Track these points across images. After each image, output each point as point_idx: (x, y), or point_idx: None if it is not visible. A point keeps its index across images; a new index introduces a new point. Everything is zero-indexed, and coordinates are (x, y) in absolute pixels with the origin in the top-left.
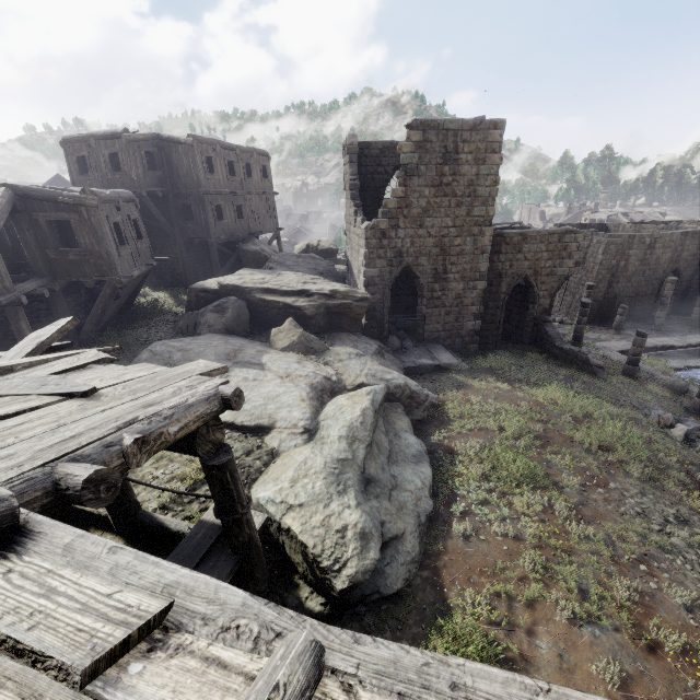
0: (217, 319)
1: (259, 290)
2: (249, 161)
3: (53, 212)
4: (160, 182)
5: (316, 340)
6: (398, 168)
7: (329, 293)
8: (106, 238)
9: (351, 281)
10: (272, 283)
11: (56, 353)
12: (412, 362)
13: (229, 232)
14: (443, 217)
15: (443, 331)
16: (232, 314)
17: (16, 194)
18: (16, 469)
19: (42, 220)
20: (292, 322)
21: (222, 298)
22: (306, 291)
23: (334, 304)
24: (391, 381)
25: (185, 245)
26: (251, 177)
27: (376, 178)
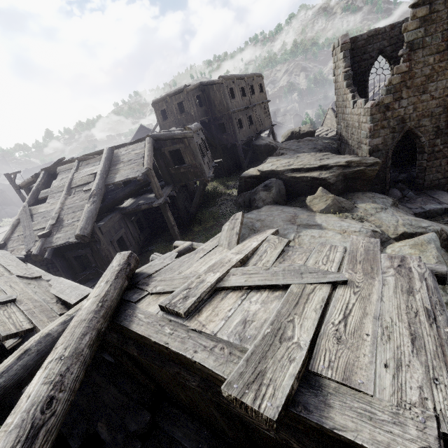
0: (266, 195)
1: (289, 170)
2: (252, 83)
3: (171, 146)
4: (205, 113)
5: (345, 201)
6: (382, 51)
7: (345, 164)
8: (198, 155)
9: (346, 152)
10: (297, 164)
11: (250, 240)
12: (420, 208)
13: (246, 135)
14: (447, 78)
15: (443, 179)
16: (275, 190)
17: (153, 139)
18: (442, 384)
19: (166, 152)
20: (322, 190)
21: (262, 180)
22: (326, 165)
23: (350, 172)
24: (427, 228)
25: (221, 150)
26: (254, 94)
27: (362, 65)
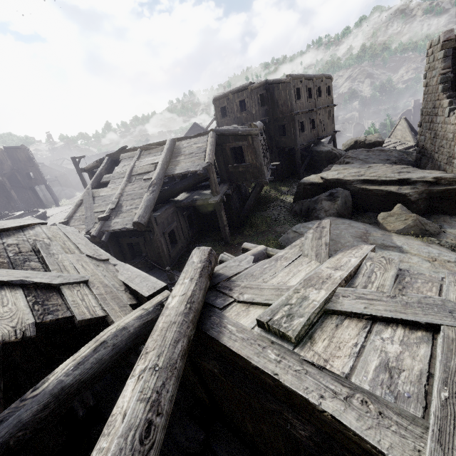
0: (330, 206)
1: (359, 181)
2: (320, 84)
3: (233, 142)
4: (266, 113)
5: (430, 223)
6: None
7: (432, 180)
8: (260, 155)
9: (428, 167)
10: (369, 175)
11: (343, 254)
12: None
13: (306, 140)
14: None
15: None
16: (341, 201)
17: (216, 134)
18: None
19: (227, 148)
20: (401, 207)
21: (324, 188)
22: (406, 180)
23: (438, 190)
24: None
25: (277, 153)
26: (320, 97)
27: None
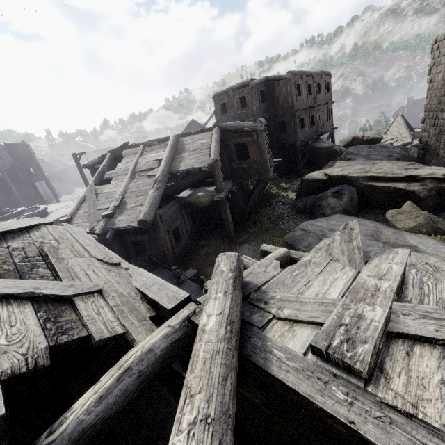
0: (336, 203)
1: (364, 178)
2: (319, 81)
3: (238, 138)
4: (266, 109)
5: (442, 221)
6: None
7: (442, 177)
8: (265, 151)
9: (432, 163)
10: (375, 172)
11: (380, 259)
12: None
13: (306, 136)
14: None
15: None
16: (347, 198)
17: (220, 130)
18: None
19: (231, 144)
20: (411, 204)
21: (327, 185)
22: (415, 176)
23: None
24: None
25: (277, 149)
26: (319, 93)
27: None
